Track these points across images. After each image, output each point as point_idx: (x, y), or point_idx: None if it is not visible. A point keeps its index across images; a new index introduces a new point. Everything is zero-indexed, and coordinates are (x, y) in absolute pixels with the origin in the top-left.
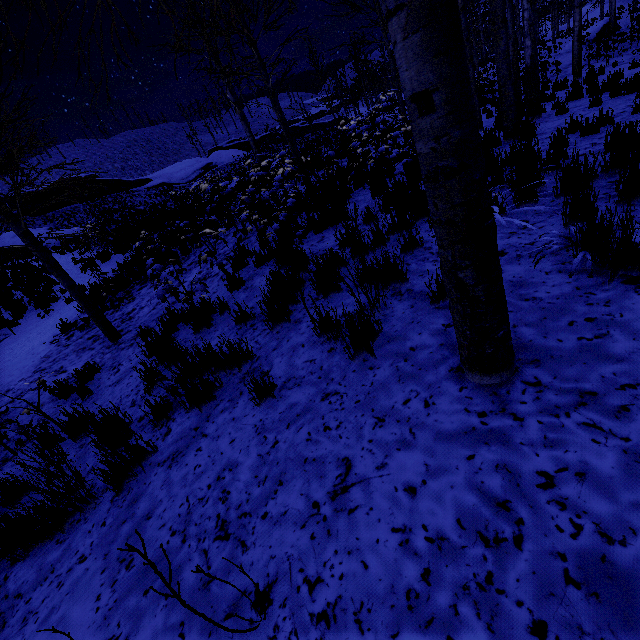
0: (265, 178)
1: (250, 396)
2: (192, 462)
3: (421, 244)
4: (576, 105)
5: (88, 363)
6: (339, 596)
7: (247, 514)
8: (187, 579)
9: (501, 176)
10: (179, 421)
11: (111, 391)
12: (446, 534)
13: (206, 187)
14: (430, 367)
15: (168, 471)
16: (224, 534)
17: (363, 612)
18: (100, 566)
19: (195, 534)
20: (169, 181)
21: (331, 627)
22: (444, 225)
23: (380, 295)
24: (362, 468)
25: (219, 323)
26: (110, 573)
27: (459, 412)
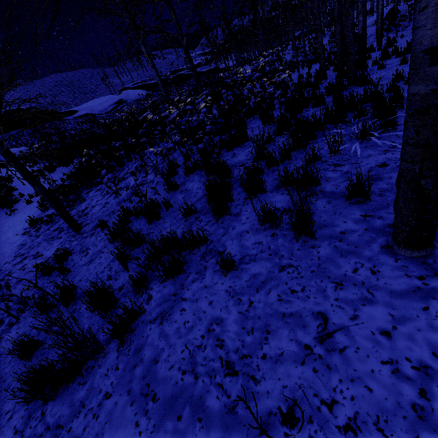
0: (193, 111)
1: (214, 269)
2: (180, 319)
3: (320, 158)
4: (389, 63)
5: (62, 249)
6: (356, 412)
7: (247, 356)
8: (212, 406)
9: (363, 111)
10: (157, 289)
11: (86, 269)
12: (428, 363)
13: (151, 117)
14: (364, 245)
15: (161, 327)
16: (232, 371)
17: (381, 423)
18: (127, 400)
19: (205, 372)
20: (91, 112)
21: (358, 435)
22: (420, 146)
23: (307, 195)
24: (338, 319)
25: (166, 217)
26: (139, 405)
27: (402, 277)
